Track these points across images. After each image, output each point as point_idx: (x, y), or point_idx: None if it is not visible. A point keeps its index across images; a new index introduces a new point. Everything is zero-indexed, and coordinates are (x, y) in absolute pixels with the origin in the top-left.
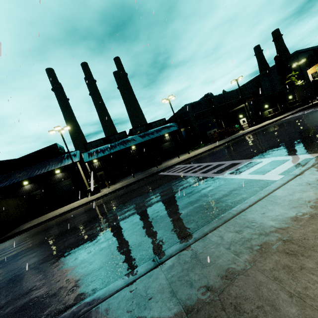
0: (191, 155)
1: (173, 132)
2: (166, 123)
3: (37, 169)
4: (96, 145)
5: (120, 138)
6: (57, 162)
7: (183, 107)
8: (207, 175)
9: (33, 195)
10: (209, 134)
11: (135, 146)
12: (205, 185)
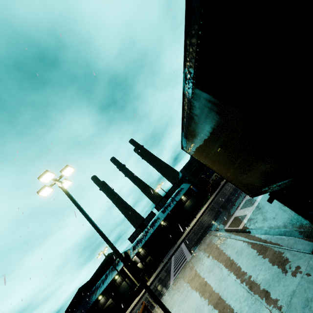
0: (193, 222)
1: (186, 191)
2: (179, 186)
3: (102, 284)
4: (136, 235)
5: (151, 218)
6: (112, 272)
7: (179, 172)
8: (171, 274)
9: (106, 307)
10: (212, 180)
11: (163, 220)
12: (162, 291)
